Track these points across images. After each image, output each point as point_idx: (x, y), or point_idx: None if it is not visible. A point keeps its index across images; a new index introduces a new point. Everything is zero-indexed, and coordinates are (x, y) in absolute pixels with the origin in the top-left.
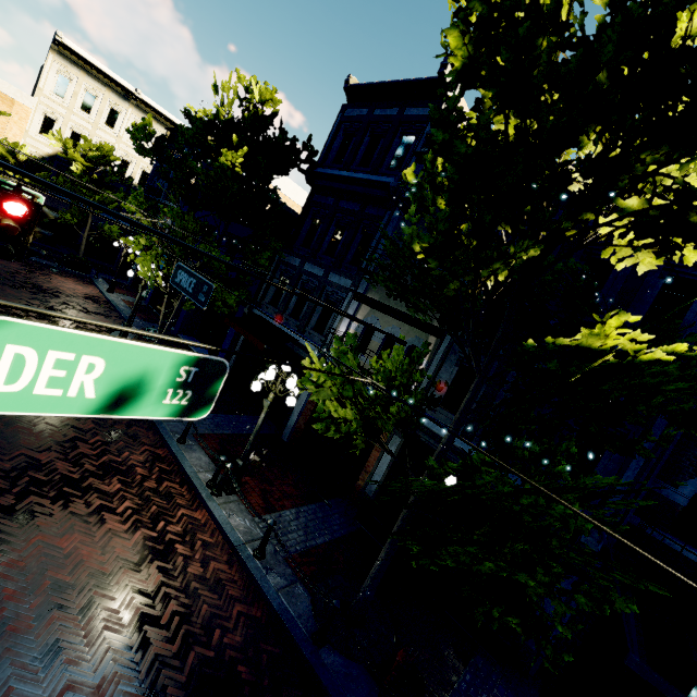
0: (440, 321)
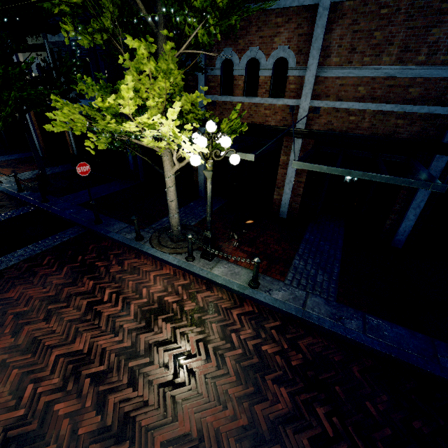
0: None
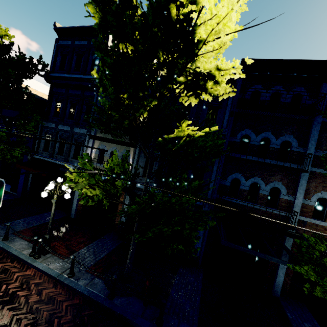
0: (129, 139)
